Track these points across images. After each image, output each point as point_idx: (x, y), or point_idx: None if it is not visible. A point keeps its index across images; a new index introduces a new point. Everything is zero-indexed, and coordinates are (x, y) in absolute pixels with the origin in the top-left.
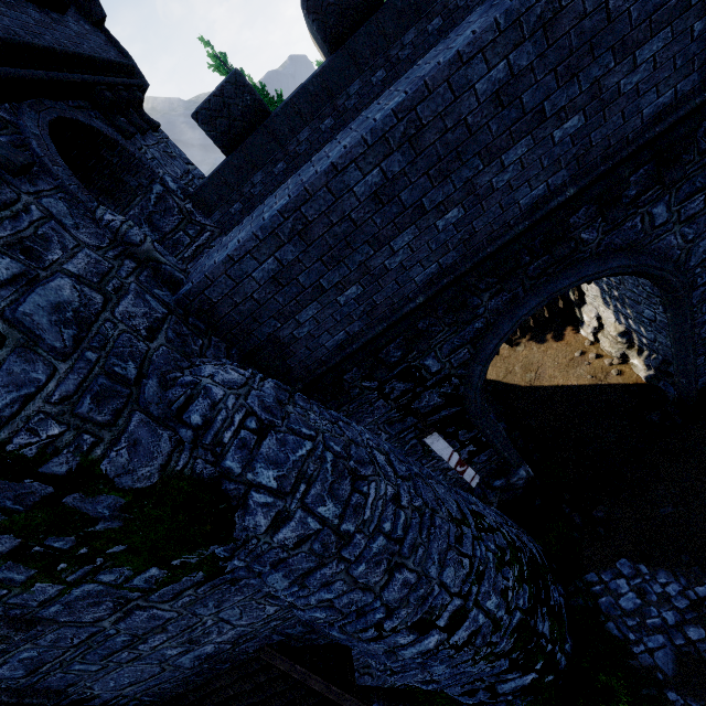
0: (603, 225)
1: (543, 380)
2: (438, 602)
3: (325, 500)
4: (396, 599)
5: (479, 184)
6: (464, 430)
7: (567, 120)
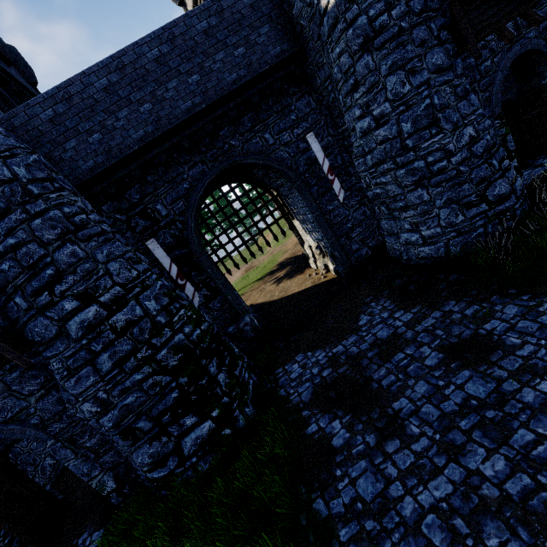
0: (241, 139)
1: (288, 293)
2: (102, 282)
3: (21, 166)
4: (65, 262)
5: (157, 95)
6: (196, 272)
7: (192, 76)
